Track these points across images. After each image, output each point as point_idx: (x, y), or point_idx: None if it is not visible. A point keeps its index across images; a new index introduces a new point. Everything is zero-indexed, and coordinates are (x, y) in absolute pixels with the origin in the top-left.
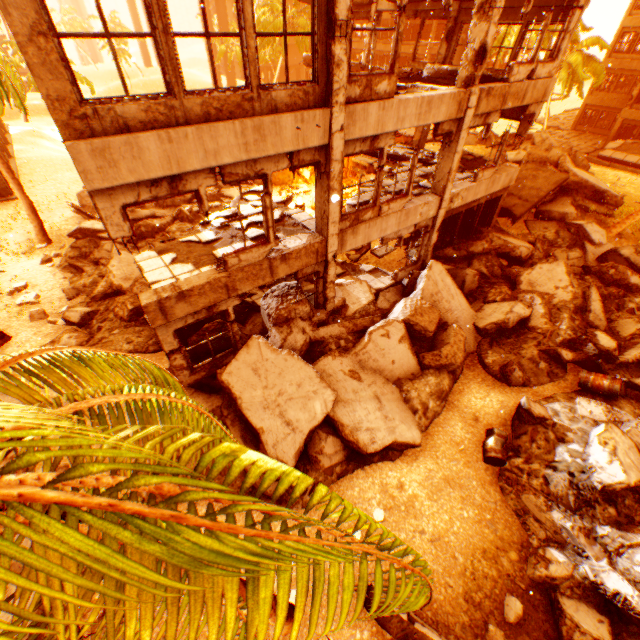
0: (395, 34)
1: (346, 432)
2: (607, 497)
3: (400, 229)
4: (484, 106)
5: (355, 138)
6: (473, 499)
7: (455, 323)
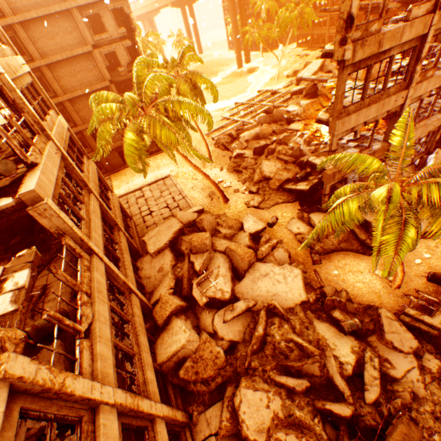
0: (439, 52)
1: None
2: None
3: (421, 135)
4: None
5: (413, 98)
6: None
7: None
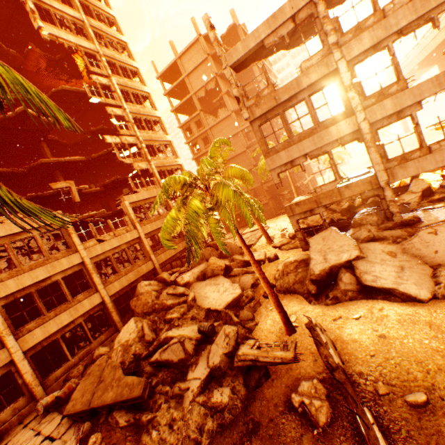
0: (392, 66)
1: (356, 271)
2: None
3: None
4: None
5: (378, 119)
6: None
7: None
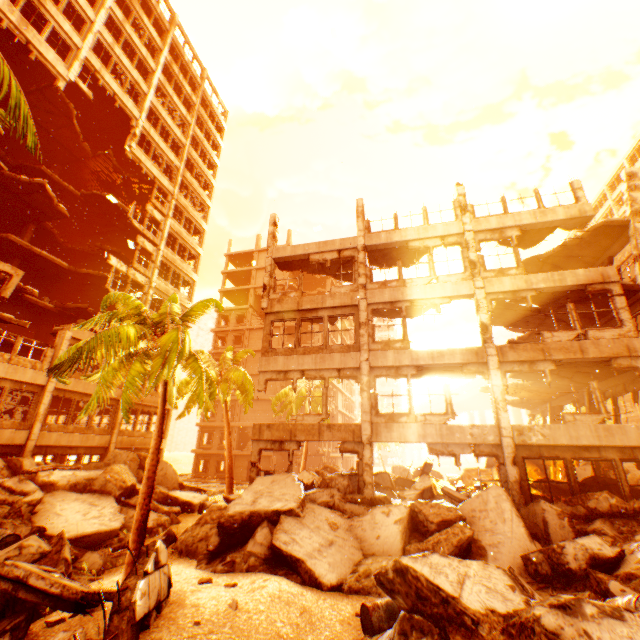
0: (402, 325)
1: (276, 526)
2: (402, 626)
3: (445, 441)
4: (514, 355)
5: (379, 365)
6: (304, 632)
7: (492, 545)
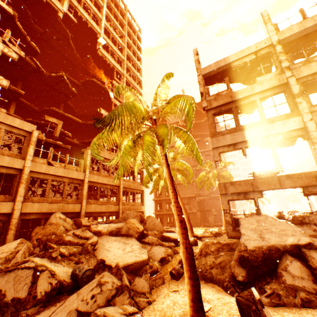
0: None
1: (312, 260)
2: None
3: None
4: None
5: None
6: None
7: None
